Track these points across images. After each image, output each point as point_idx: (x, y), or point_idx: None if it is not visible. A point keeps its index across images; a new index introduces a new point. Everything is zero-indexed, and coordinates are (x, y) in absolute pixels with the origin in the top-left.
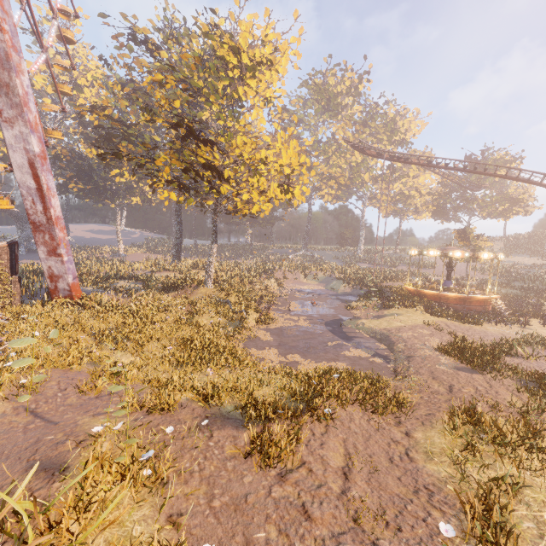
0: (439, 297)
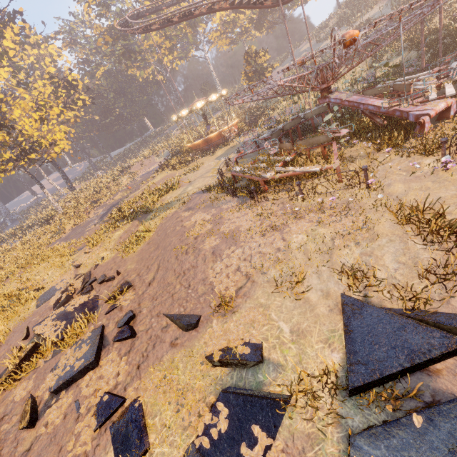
0: (195, 146)
